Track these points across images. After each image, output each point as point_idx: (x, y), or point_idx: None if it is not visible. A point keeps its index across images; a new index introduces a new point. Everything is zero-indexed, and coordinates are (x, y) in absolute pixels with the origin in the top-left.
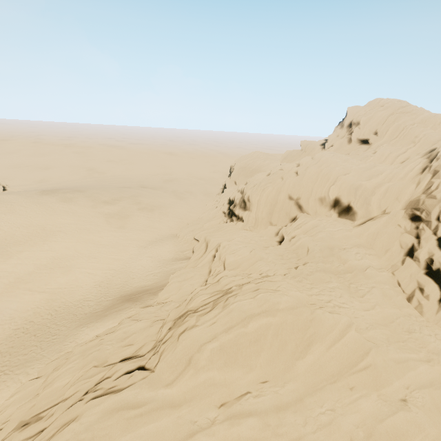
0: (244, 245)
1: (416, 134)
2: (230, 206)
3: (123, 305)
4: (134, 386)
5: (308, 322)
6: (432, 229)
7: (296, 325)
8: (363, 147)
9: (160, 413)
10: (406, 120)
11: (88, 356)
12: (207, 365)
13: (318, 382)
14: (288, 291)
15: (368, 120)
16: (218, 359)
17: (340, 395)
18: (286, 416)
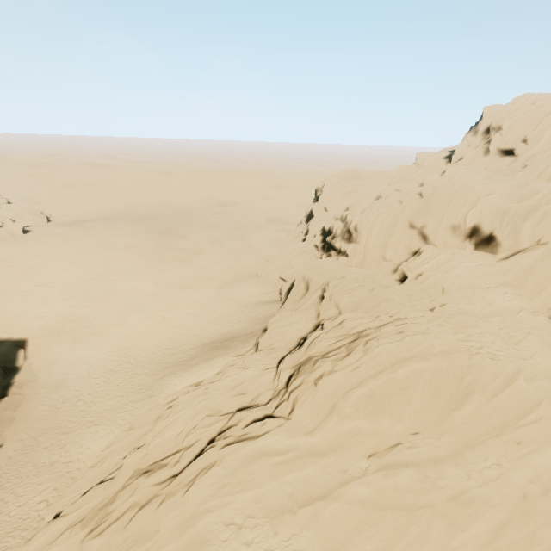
0: (362, 284)
1: None
2: (324, 238)
3: (211, 354)
4: (272, 433)
5: (465, 369)
6: None
7: (452, 372)
8: (506, 160)
9: (306, 461)
10: None
11: (197, 405)
12: (353, 413)
13: (478, 435)
14: (440, 334)
15: (514, 124)
16: (364, 407)
17: (506, 449)
18: (446, 469)
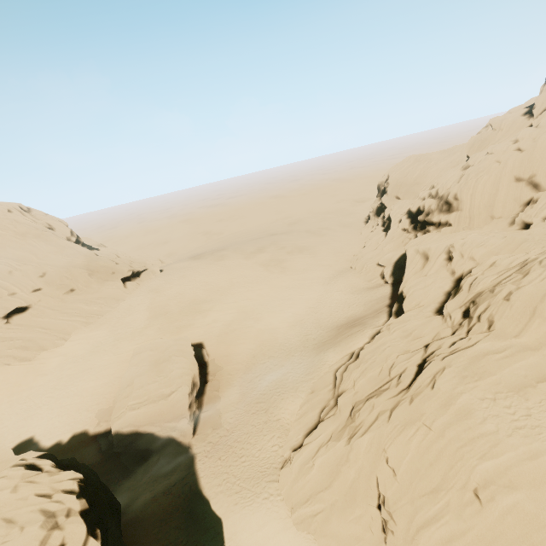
0: (490, 236)
1: None
2: (412, 220)
3: (351, 330)
4: (484, 340)
5: None
6: None
7: None
8: None
9: (524, 354)
10: None
11: (383, 352)
12: None
13: None
14: None
15: None
16: None
17: None
18: None
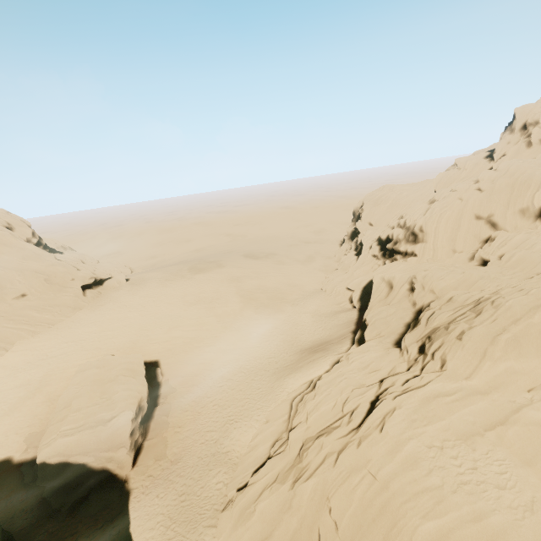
0: (450, 270)
1: None
2: (381, 247)
3: (314, 356)
4: (435, 381)
5: None
6: None
7: None
8: None
9: (474, 398)
10: None
11: (339, 384)
12: (503, 356)
13: None
14: None
15: None
16: (512, 350)
17: None
18: None
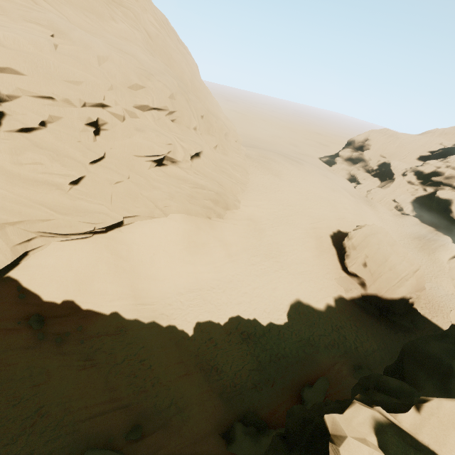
0: None
1: None
2: (418, 177)
3: (438, 242)
4: None
5: None
6: None
7: None
8: None
9: None
10: None
11: None
12: None
13: None
14: None
15: None
16: None
17: None
18: None
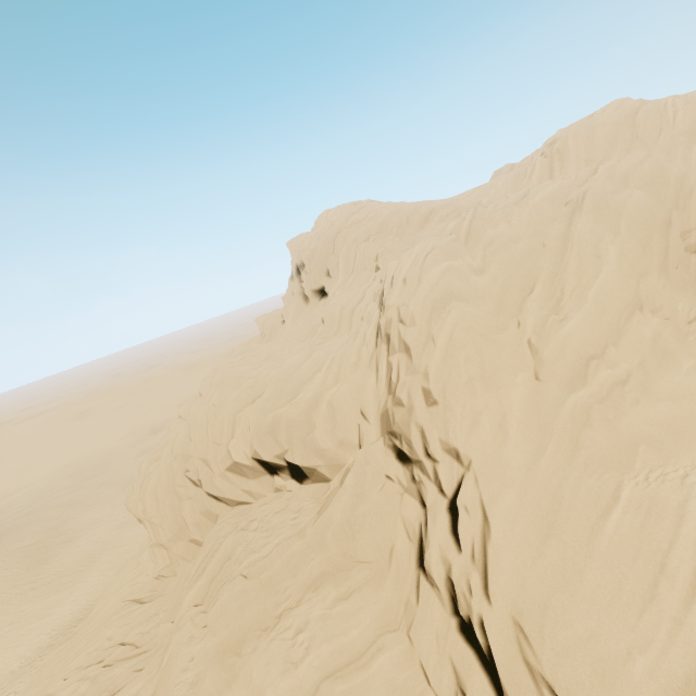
0: None
1: (374, 256)
2: None
3: None
4: None
5: None
6: (432, 478)
7: None
8: (322, 304)
9: None
10: (357, 235)
11: None
12: None
13: None
14: None
15: (311, 256)
16: None
17: None
18: None
